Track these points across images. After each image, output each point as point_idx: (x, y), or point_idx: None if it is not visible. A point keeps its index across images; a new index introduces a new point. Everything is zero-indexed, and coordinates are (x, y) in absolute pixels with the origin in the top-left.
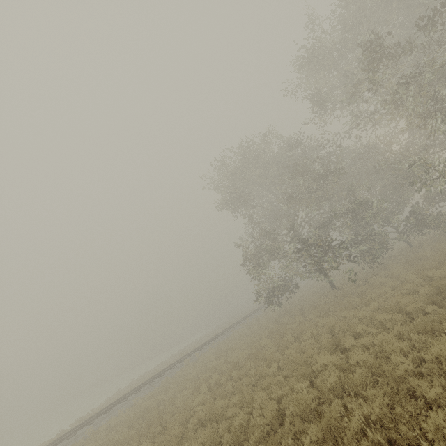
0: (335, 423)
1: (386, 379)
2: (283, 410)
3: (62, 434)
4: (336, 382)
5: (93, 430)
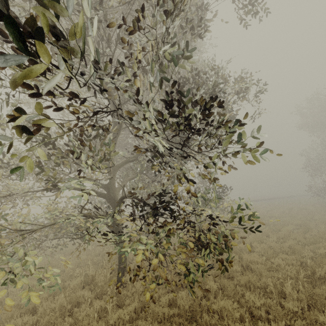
0: None
1: None
2: None
3: None
4: None
5: None
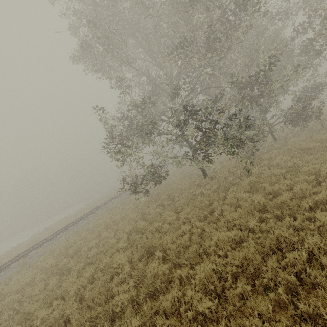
0: None
1: None
2: None
3: None
4: None
5: None
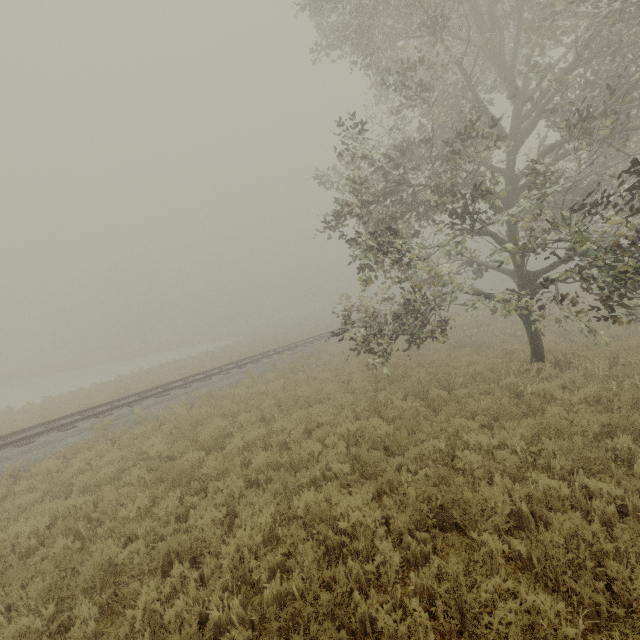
0: None
1: None
2: None
3: None
4: None
5: None
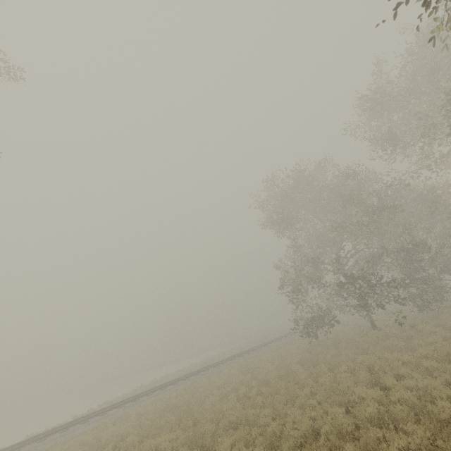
0: (373, 444)
1: (429, 419)
2: (317, 428)
3: (92, 411)
4: (375, 414)
5: (124, 412)
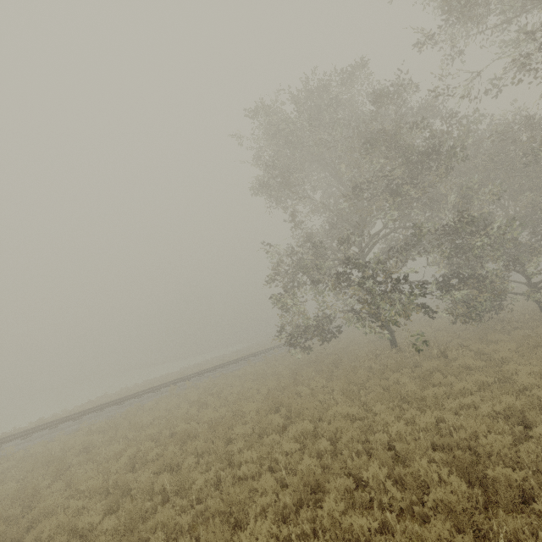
0: None
1: None
2: None
3: (7, 434)
4: None
5: (1, 455)
